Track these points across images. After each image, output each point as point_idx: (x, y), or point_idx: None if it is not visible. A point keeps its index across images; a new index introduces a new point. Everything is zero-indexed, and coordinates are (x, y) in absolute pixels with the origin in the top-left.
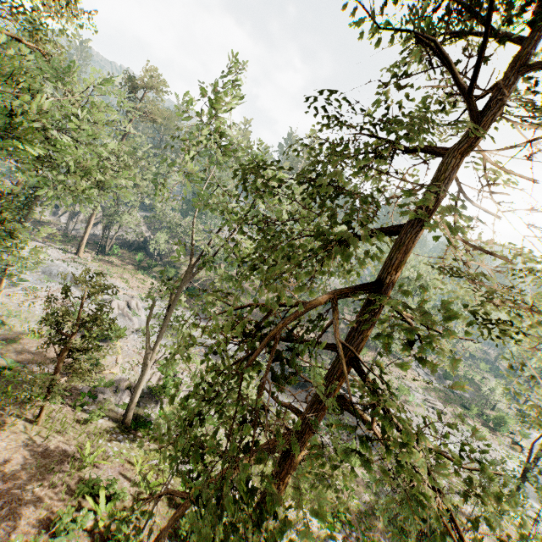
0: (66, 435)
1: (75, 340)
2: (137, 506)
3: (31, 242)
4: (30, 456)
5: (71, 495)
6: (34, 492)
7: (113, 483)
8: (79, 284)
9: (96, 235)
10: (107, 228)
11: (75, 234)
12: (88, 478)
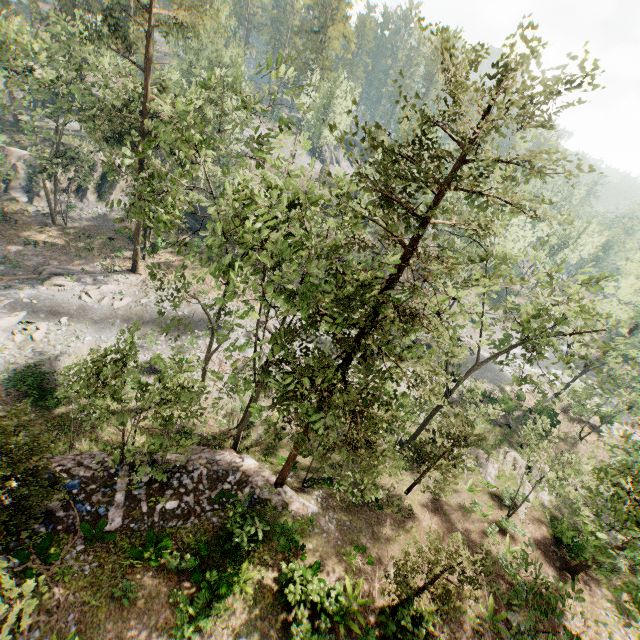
0: (416, 489)
1: (426, 449)
2: (485, 504)
3: (74, 279)
4: (436, 514)
5: (467, 519)
6: (462, 529)
7: (476, 504)
8: (206, 328)
9: (101, 215)
10: (105, 197)
11: (71, 223)
12: (455, 505)
